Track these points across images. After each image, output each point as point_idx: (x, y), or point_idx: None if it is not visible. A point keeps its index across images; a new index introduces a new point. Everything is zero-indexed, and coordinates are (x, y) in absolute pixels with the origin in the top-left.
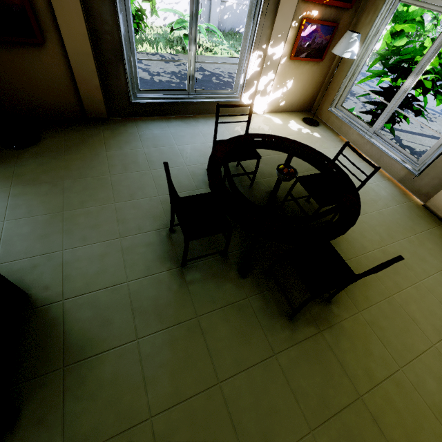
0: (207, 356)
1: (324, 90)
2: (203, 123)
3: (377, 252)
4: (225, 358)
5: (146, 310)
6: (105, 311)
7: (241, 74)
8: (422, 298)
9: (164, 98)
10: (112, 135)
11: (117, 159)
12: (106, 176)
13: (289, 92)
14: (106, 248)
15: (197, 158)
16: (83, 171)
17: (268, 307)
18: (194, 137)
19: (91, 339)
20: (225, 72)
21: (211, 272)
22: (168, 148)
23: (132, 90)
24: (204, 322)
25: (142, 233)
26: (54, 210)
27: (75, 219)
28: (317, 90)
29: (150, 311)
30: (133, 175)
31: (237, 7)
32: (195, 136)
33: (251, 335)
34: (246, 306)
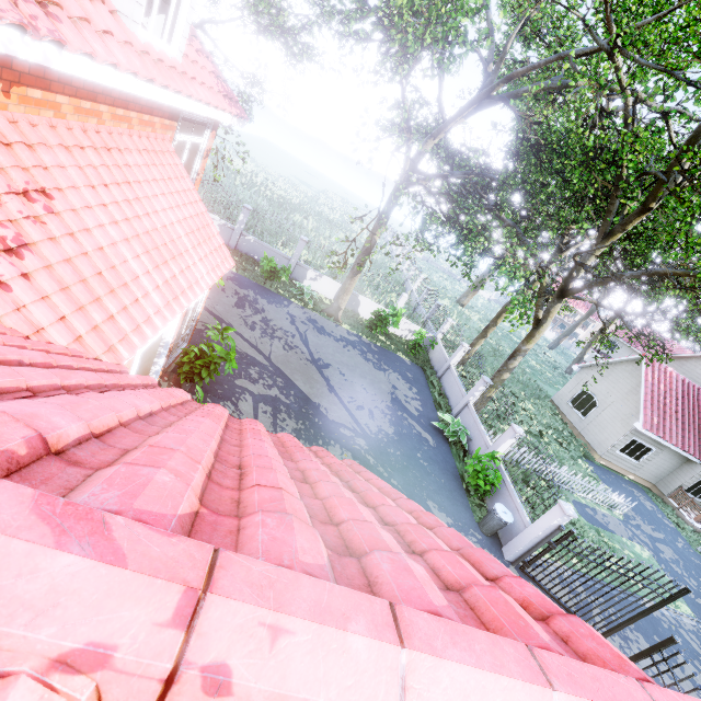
0: None
1: None
2: None
3: None
4: None
5: None
6: None
7: None
8: None
9: None
10: None
11: None
12: None
13: None
14: None
15: None
16: None
17: None
18: None
19: None
20: None
21: None
22: None
23: None
24: None
25: None
26: None
27: None
28: None
29: None
30: None
31: (255, 243)
32: None
33: None
34: None
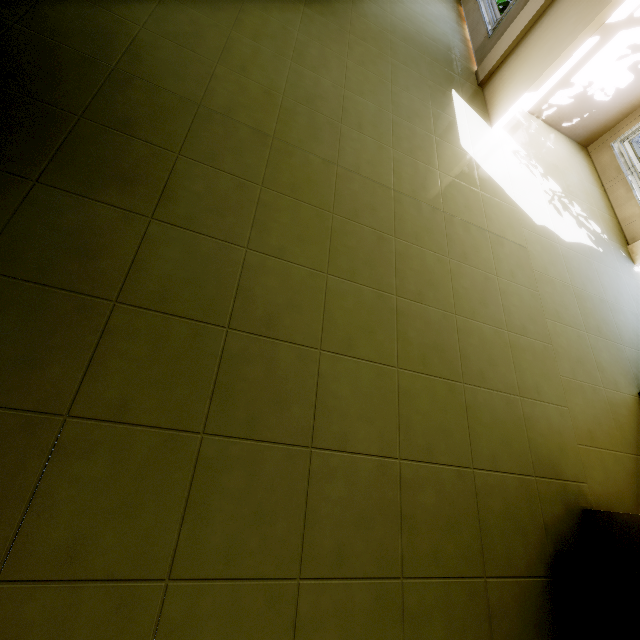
0: None
1: None
2: None
3: (375, 27)
4: None
5: None
6: None
7: None
8: (377, 57)
9: None
10: None
11: None
12: None
13: None
14: None
15: None
16: None
17: None
18: None
19: None
20: None
21: None
22: None
23: None
24: None
25: None
26: None
27: None
28: None
29: None
30: None
31: None
32: None
33: None
34: None
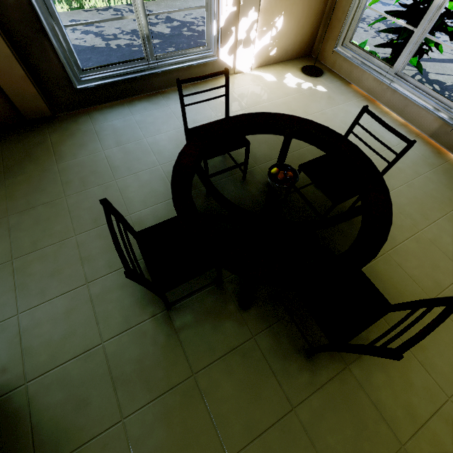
0: (210, 426)
1: (326, 22)
2: (175, 99)
3: (409, 242)
4: (233, 425)
5: (129, 378)
6: (79, 389)
7: (212, 22)
8: None
9: (118, 75)
10: (62, 139)
11: (71, 172)
12: (61, 199)
13: (280, 35)
14: (70, 301)
15: (173, 151)
16: (31, 198)
17: (280, 345)
18: (166, 122)
19: (66, 430)
20: (198, 17)
21: (205, 310)
22: (134, 144)
23: (72, 73)
24: (202, 381)
25: (114, 272)
26: (0, 260)
27: (28, 268)
28: (316, 25)
29: (135, 378)
30: (94, 192)
31: None
32: (167, 120)
33: (261, 388)
34: (252, 349)
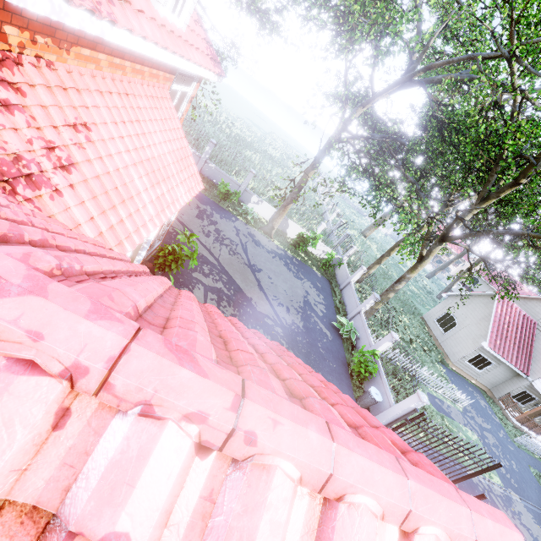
0: None
1: None
2: None
3: None
4: None
5: None
6: None
7: None
8: None
9: None
10: None
11: None
12: None
13: None
14: None
15: None
16: None
17: None
18: None
19: None
20: None
21: None
22: None
23: None
24: None
25: None
26: None
27: None
28: None
29: None
30: None
31: (215, 170)
32: None
33: None
34: None
